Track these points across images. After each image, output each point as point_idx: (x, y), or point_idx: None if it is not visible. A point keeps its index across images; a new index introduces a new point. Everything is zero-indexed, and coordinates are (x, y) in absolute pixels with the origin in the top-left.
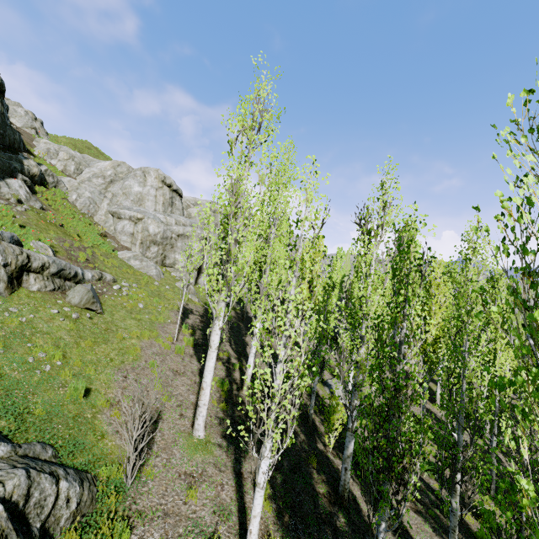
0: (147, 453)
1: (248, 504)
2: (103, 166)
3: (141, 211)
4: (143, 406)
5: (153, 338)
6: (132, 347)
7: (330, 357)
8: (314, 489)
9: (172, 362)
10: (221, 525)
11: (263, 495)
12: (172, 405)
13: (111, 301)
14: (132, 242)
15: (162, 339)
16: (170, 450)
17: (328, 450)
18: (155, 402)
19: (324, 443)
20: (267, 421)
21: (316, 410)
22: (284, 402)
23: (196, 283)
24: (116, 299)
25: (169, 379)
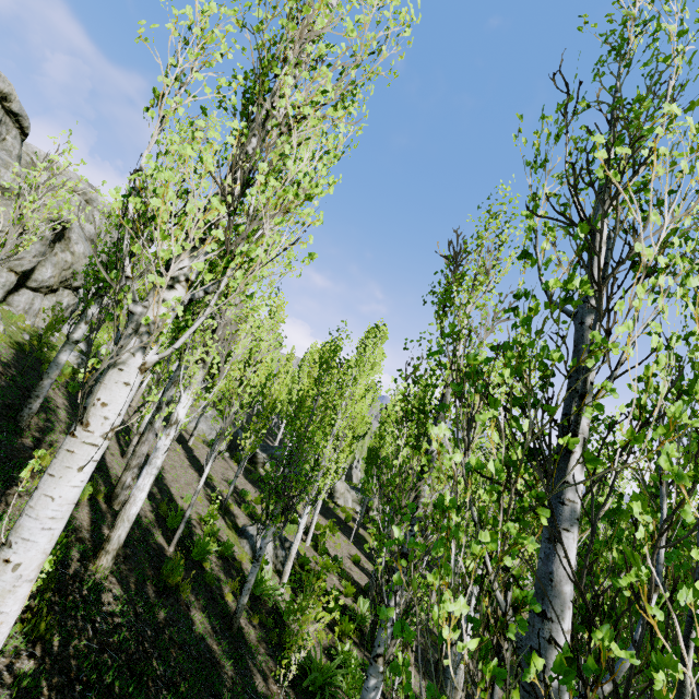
0: None
1: None
2: None
3: None
4: None
5: None
6: None
7: (244, 486)
8: None
9: None
10: None
11: None
12: None
13: None
14: None
15: None
16: None
17: (272, 691)
18: None
19: (263, 672)
20: None
21: (235, 590)
22: None
23: (5, 301)
24: None
25: None
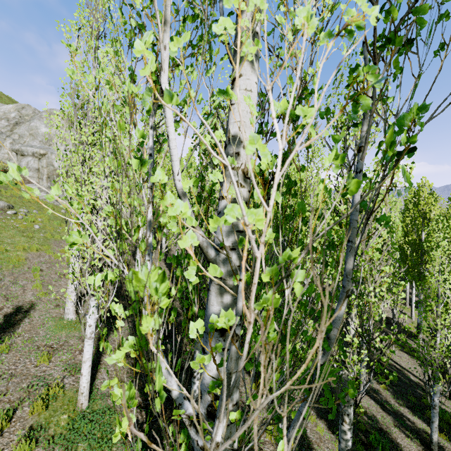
0: (9, 335)
1: (103, 362)
2: (6, 109)
3: (44, 148)
4: (15, 301)
5: (44, 251)
6: (16, 257)
7: None
8: (181, 349)
9: (60, 268)
10: (68, 377)
11: (91, 344)
12: (49, 299)
13: (1, 223)
14: (39, 177)
15: (52, 251)
16: (35, 331)
17: None
18: (30, 298)
19: None
20: (82, 280)
21: None
22: (94, 262)
23: None
24: (8, 221)
25: (53, 280)
